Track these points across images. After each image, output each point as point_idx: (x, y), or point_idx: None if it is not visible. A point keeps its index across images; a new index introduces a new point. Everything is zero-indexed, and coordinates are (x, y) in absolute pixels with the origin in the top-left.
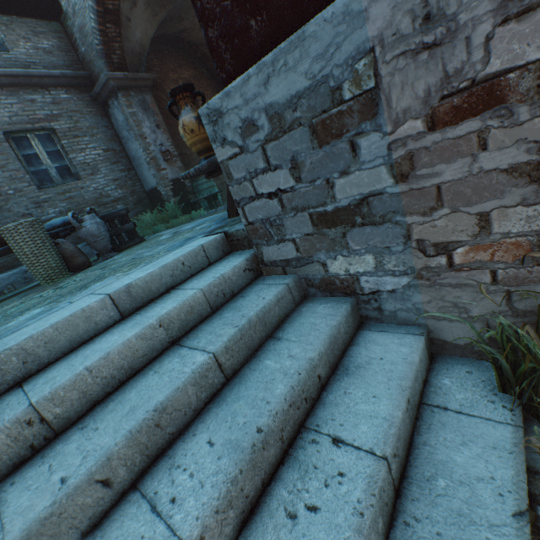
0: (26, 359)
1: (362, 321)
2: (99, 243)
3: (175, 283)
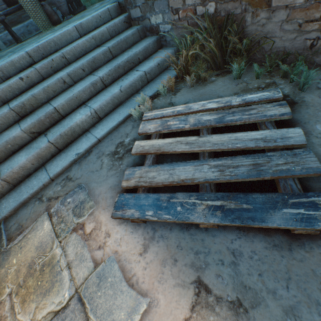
0: (55, 44)
1: (162, 47)
2: (62, 8)
3: (98, 26)
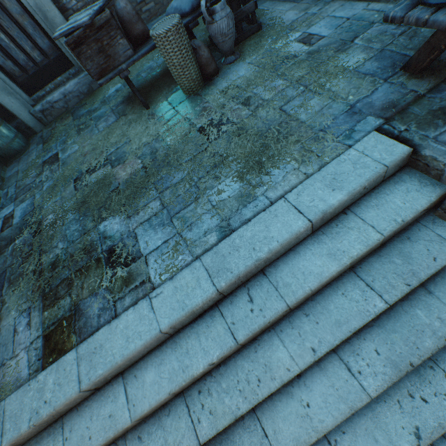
0: (266, 261)
1: None
2: (225, 44)
3: (351, 203)
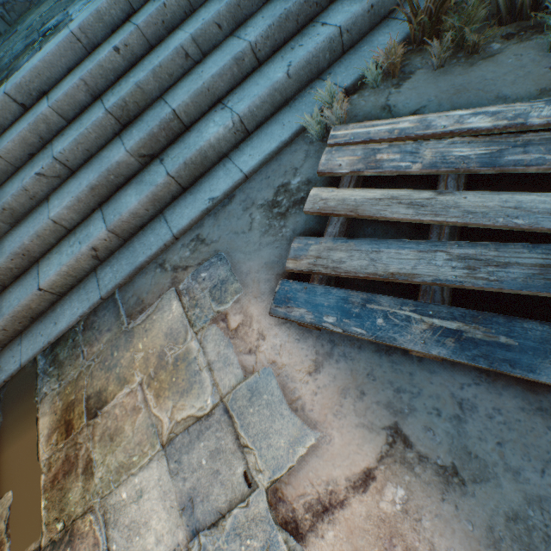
0: None
1: None
2: None
3: None
